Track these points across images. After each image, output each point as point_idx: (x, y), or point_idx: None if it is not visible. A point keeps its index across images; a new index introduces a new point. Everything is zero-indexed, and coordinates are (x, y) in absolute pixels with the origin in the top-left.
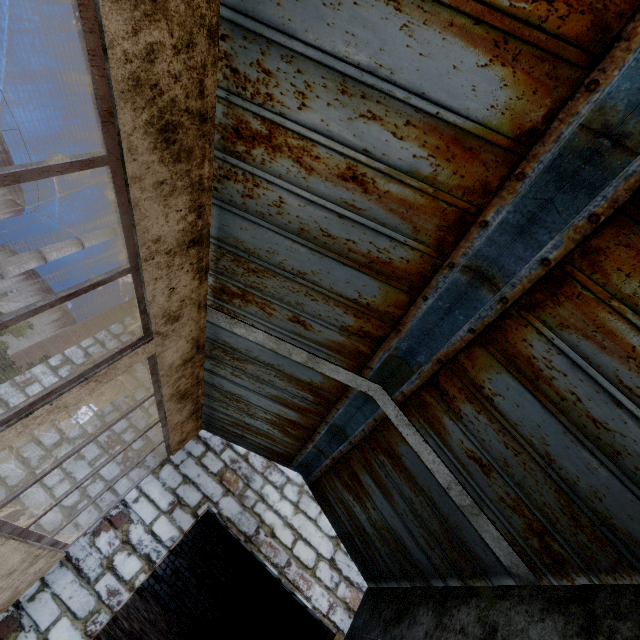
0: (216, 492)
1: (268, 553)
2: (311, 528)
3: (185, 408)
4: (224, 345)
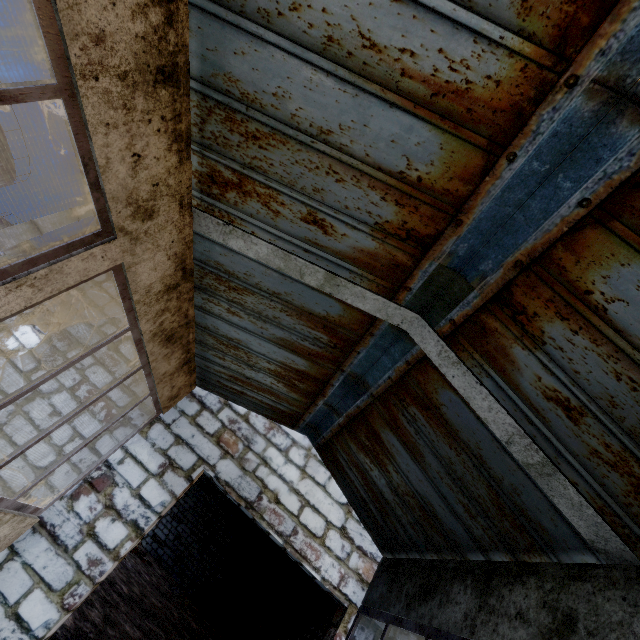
0: (213, 454)
1: (272, 520)
2: (319, 494)
3: (173, 355)
4: (217, 269)
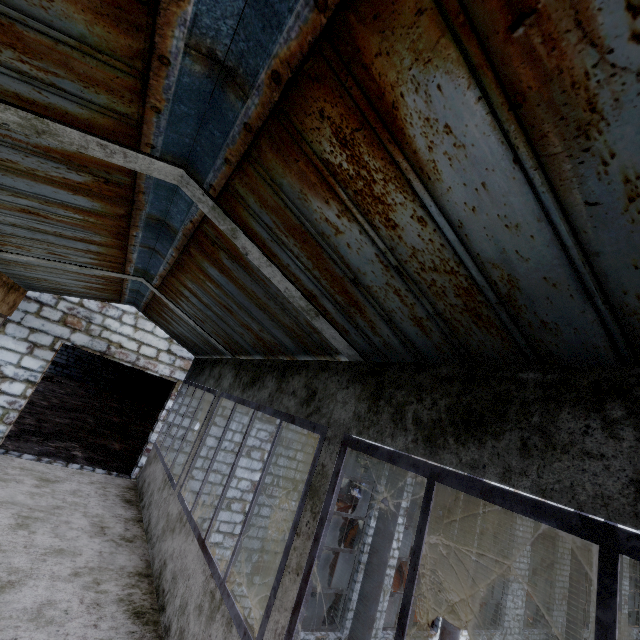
0: (65, 333)
1: (121, 357)
2: (150, 337)
3: None
4: (3, 259)
